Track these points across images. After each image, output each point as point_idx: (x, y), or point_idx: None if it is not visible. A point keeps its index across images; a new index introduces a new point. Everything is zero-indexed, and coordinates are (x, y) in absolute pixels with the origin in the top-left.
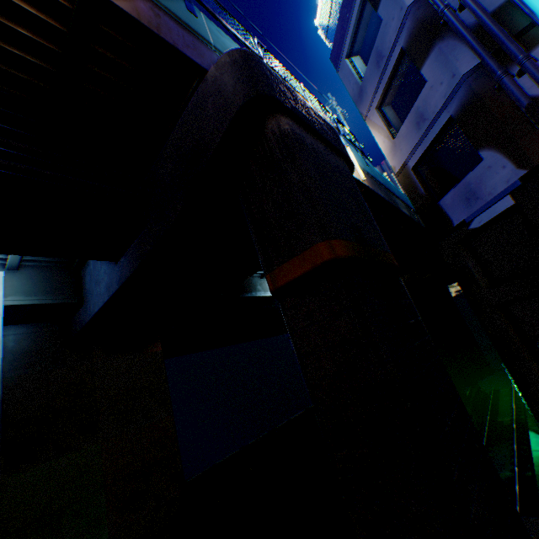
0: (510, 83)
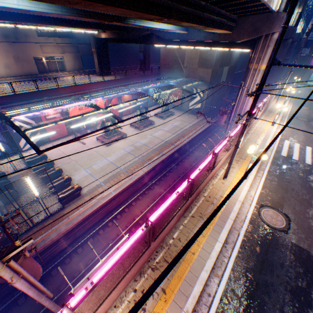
0: None
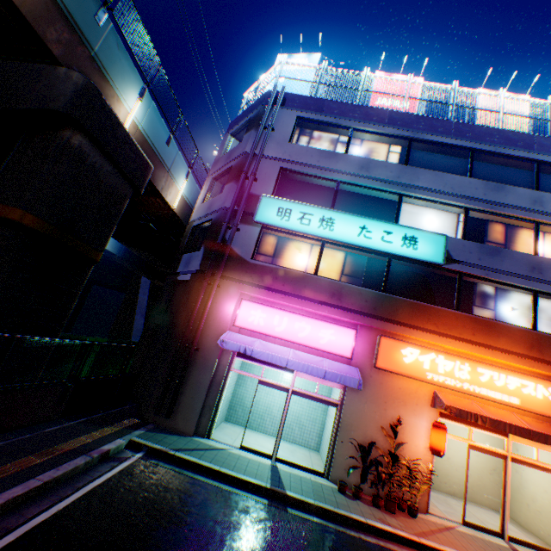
0: (224, 229)
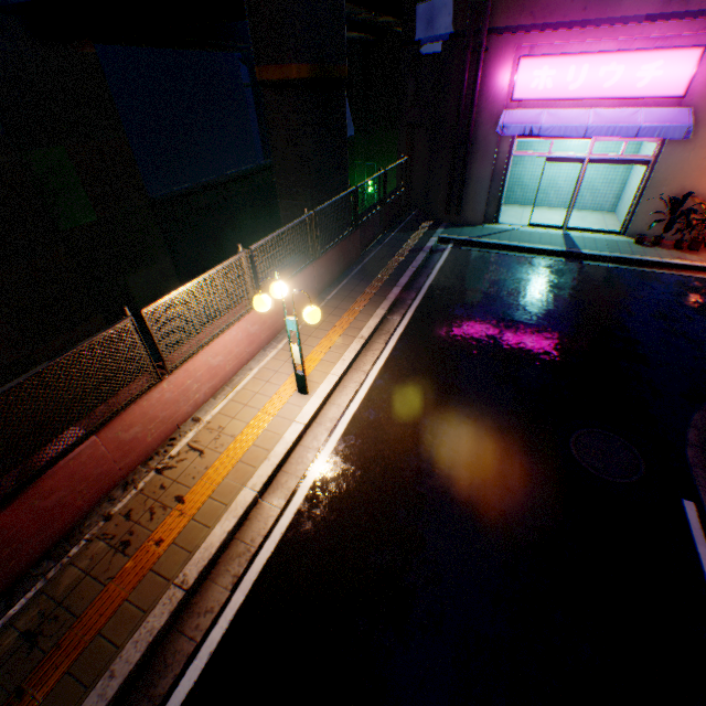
0: None
